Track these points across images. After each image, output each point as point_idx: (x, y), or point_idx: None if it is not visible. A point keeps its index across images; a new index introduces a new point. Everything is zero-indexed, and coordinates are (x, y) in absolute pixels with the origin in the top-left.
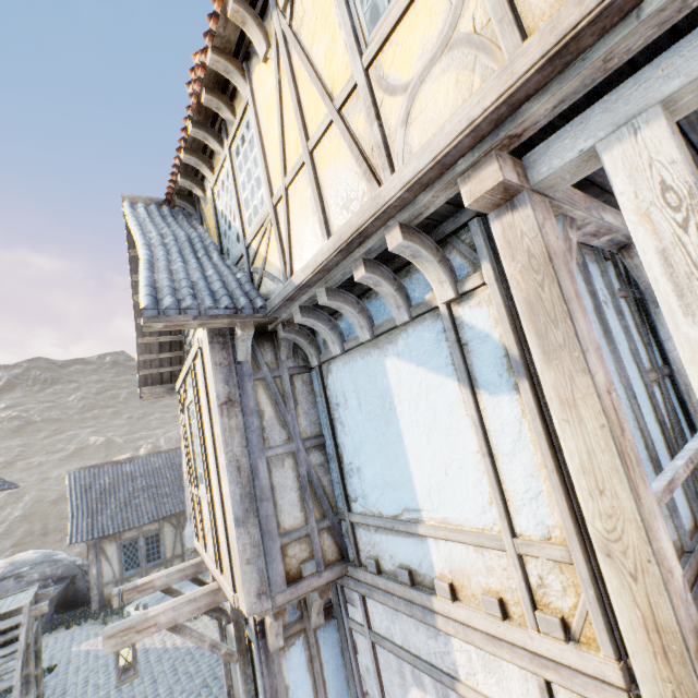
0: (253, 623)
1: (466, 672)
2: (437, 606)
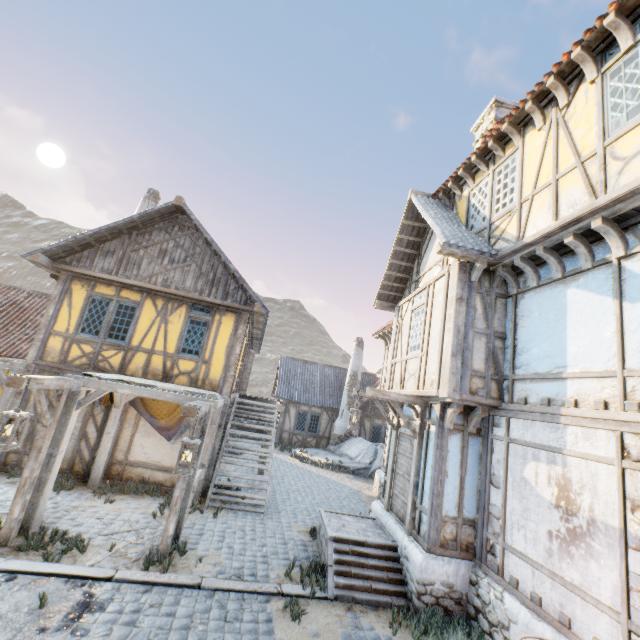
0: (439, 412)
1: (571, 444)
2: (563, 412)
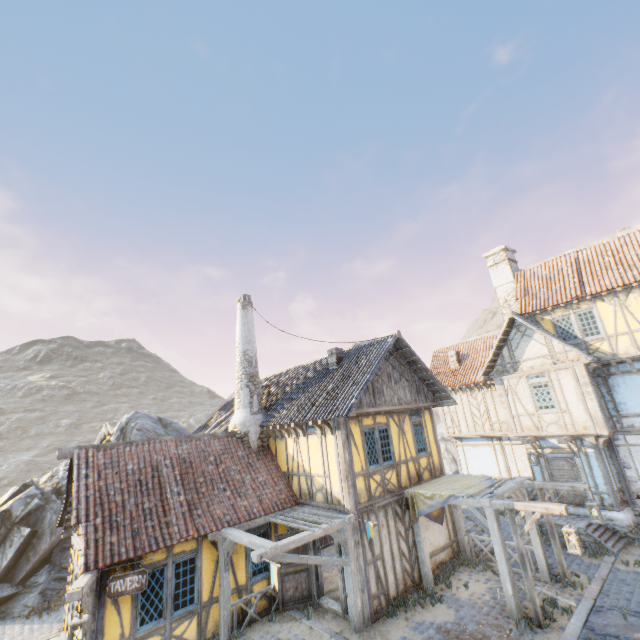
0: (595, 441)
1: None
2: None
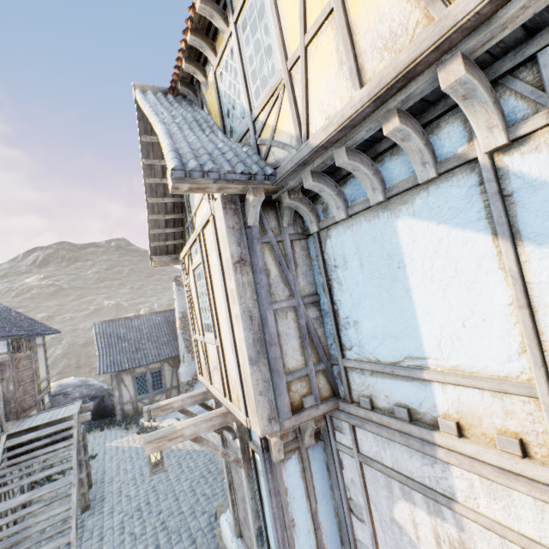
0: (259, 440)
1: (465, 495)
2: (439, 440)
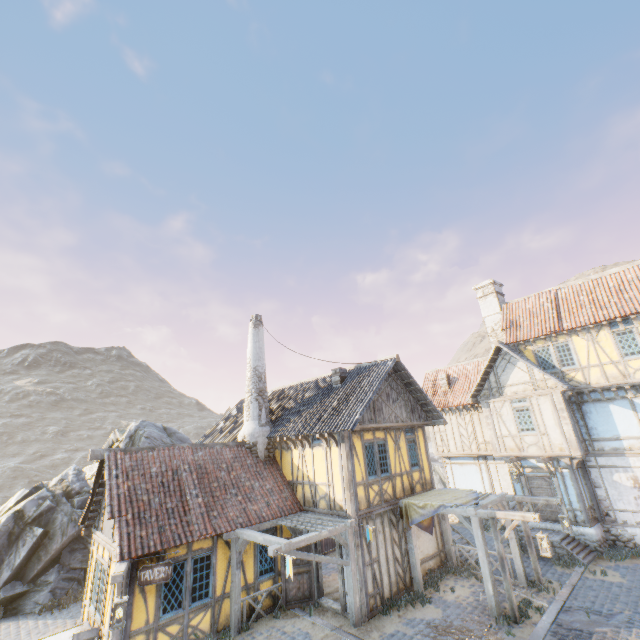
0: (569, 462)
1: (632, 463)
2: (625, 452)
